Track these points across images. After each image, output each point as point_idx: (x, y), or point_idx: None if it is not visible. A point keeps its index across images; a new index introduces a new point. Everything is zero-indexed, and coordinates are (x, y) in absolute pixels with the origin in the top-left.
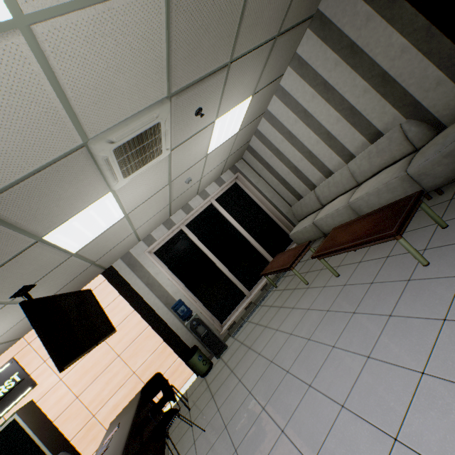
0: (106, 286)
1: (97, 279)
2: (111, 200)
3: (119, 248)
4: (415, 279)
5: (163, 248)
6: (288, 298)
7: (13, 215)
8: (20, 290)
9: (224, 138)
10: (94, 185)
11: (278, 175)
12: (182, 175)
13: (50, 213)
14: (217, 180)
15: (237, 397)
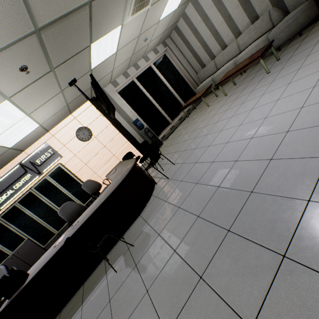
0: (93, 109)
1: (87, 104)
2: (118, 32)
3: (102, 82)
4: (263, 79)
5: (123, 91)
6: (198, 115)
7: (94, 17)
8: (73, 80)
9: (170, 10)
10: (120, 15)
11: (193, 50)
12: (145, 33)
13: (101, 26)
14: (154, 50)
15: (178, 146)
